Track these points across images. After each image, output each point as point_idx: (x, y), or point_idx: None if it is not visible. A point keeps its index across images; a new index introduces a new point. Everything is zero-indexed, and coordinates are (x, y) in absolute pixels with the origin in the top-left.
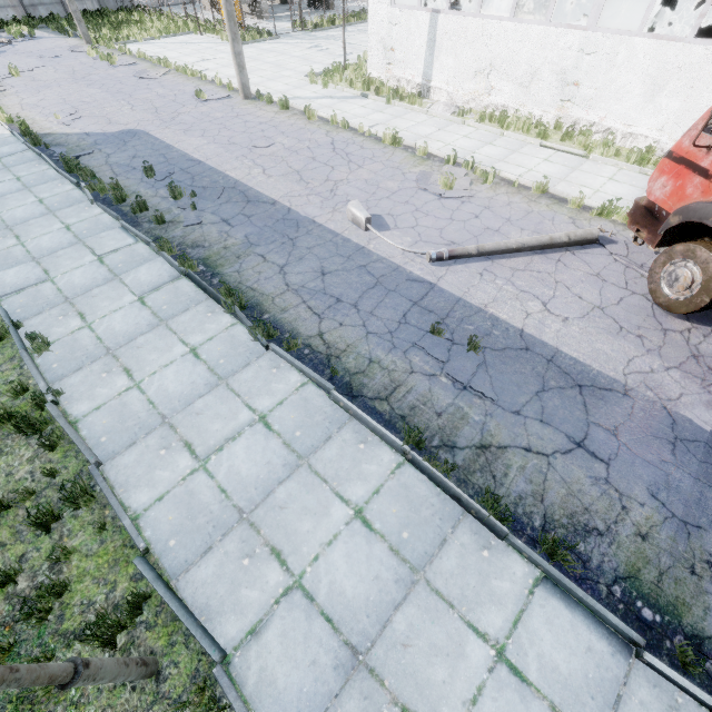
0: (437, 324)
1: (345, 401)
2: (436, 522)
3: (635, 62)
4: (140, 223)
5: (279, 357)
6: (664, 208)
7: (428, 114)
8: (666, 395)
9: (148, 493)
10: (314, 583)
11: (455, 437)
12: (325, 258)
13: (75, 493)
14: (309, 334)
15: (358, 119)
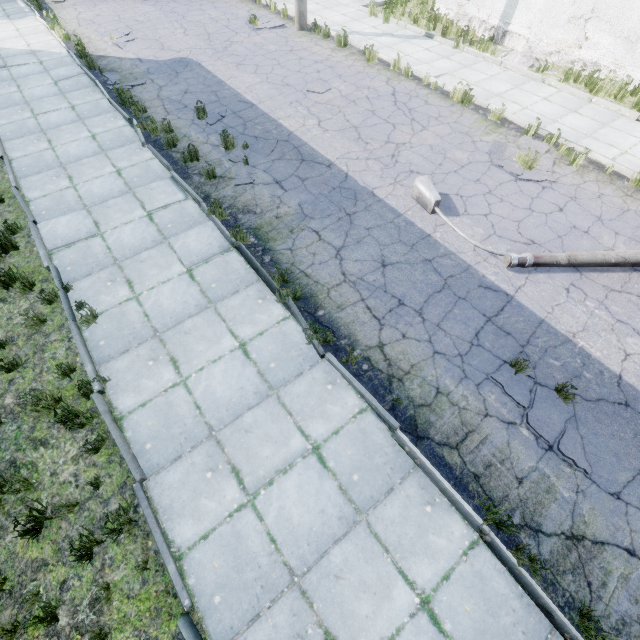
0: (524, 360)
1: (412, 447)
2: (518, 636)
3: None
4: (190, 174)
5: (335, 370)
6: None
7: (502, 65)
8: None
9: (193, 526)
10: None
11: (540, 517)
12: (386, 244)
13: (119, 525)
14: (368, 343)
15: (423, 66)
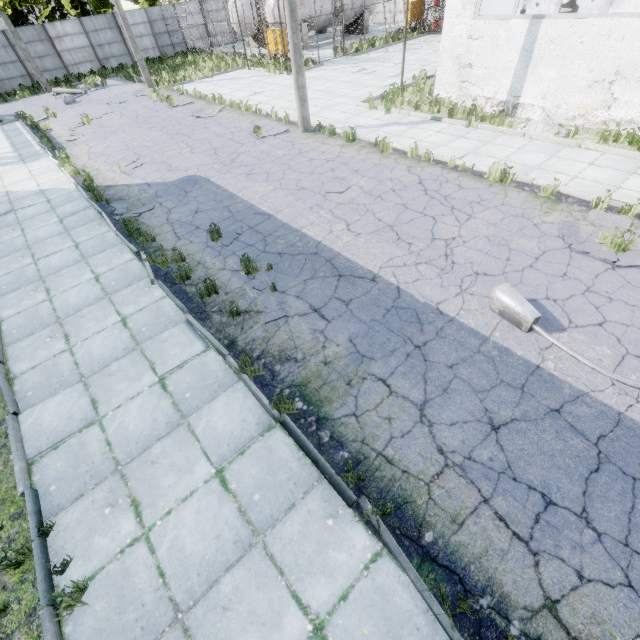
0: None
1: None
2: None
3: None
4: (209, 313)
5: None
6: None
7: (525, 136)
8: None
9: None
10: None
11: None
12: (484, 390)
13: None
14: (527, 602)
15: (441, 149)
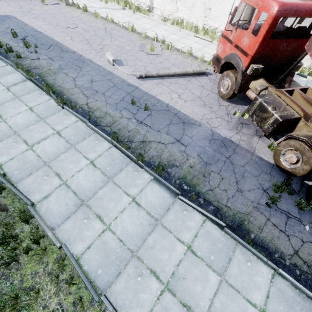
0: (133, 99)
1: (92, 126)
2: (120, 164)
3: (231, 1)
4: (9, 57)
5: (68, 111)
6: (221, 57)
7: (151, 19)
8: (213, 126)
9: (7, 157)
10: (71, 183)
11: (133, 139)
12: (94, 75)
13: None
14: (82, 103)
15: (119, 19)
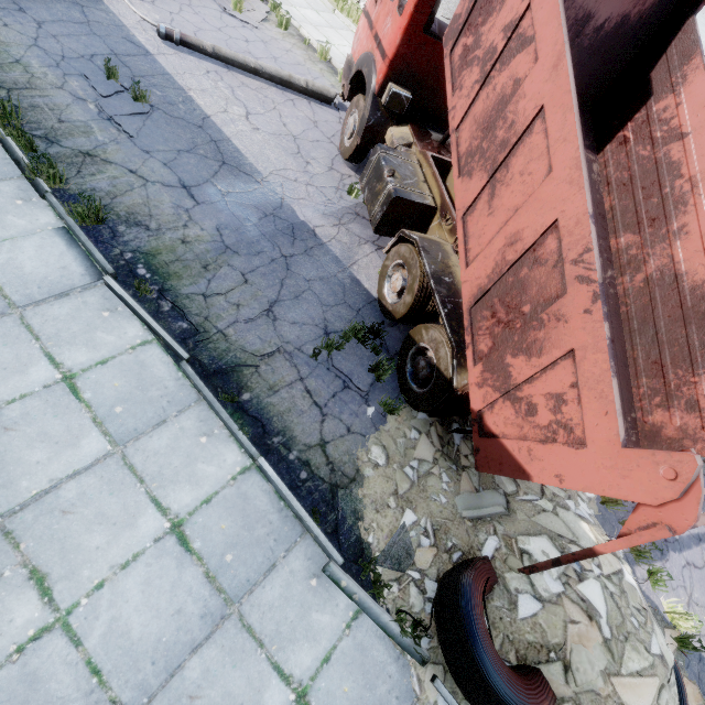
0: (109, 60)
1: None
2: None
3: None
4: None
5: None
6: (355, 61)
7: None
8: (291, 194)
9: None
10: None
11: (64, 139)
12: None
13: None
14: None
15: None
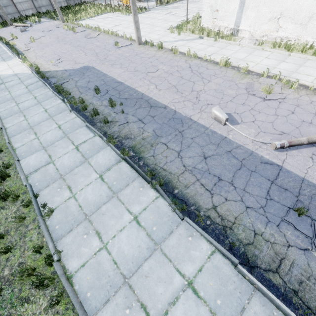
0: (303, 208)
1: (250, 276)
2: None
3: None
4: (95, 122)
5: (191, 227)
6: None
7: (240, 45)
8: None
9: None
10: None
11: None
12: (203, 146)
13: None
14: (207, 207)
15: (201, 51)
